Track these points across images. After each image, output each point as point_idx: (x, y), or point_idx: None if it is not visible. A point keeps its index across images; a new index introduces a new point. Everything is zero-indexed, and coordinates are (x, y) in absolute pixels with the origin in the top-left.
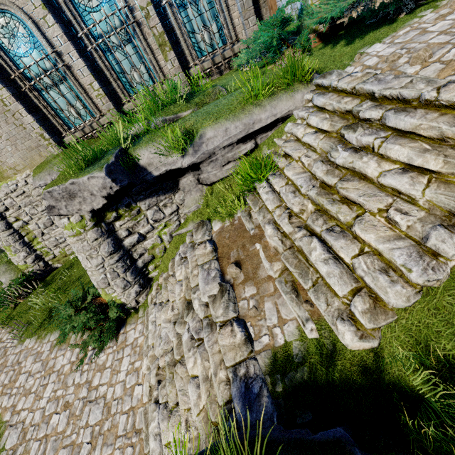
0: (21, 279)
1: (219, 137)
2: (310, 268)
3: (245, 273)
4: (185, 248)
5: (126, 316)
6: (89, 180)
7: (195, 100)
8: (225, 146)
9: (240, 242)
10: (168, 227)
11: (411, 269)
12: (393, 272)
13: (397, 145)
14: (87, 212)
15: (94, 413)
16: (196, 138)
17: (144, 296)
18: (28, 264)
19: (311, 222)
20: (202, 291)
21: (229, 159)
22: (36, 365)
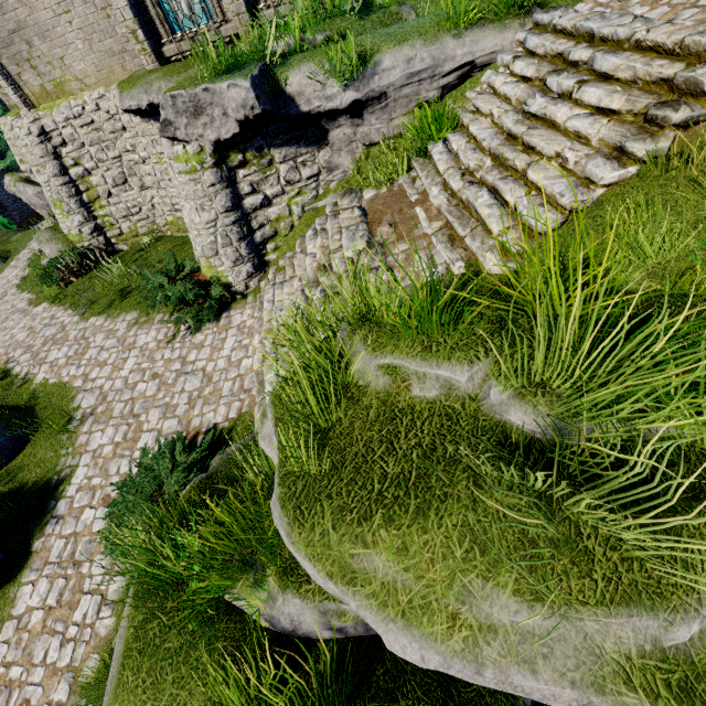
0: (76, 251)
1: (398, 70)
2: (472, 219)
3: (398, 234)
4: (323, 221)
5: (230, 302)
6: (229, 89)
7: (372, 18)
8: (401, 87)
9: (397, 207)
10: (301, 196)
11: (565, 195)
12: (549, 206)
13: (593, 88)
14: (209, 142)
15: (192, 382)
16: (368, 66)
17: (256, 281)
18: (84, 236)
19: (486, 173)
20: (346, 247)
21: (401, 110)
22: (110, 341)
